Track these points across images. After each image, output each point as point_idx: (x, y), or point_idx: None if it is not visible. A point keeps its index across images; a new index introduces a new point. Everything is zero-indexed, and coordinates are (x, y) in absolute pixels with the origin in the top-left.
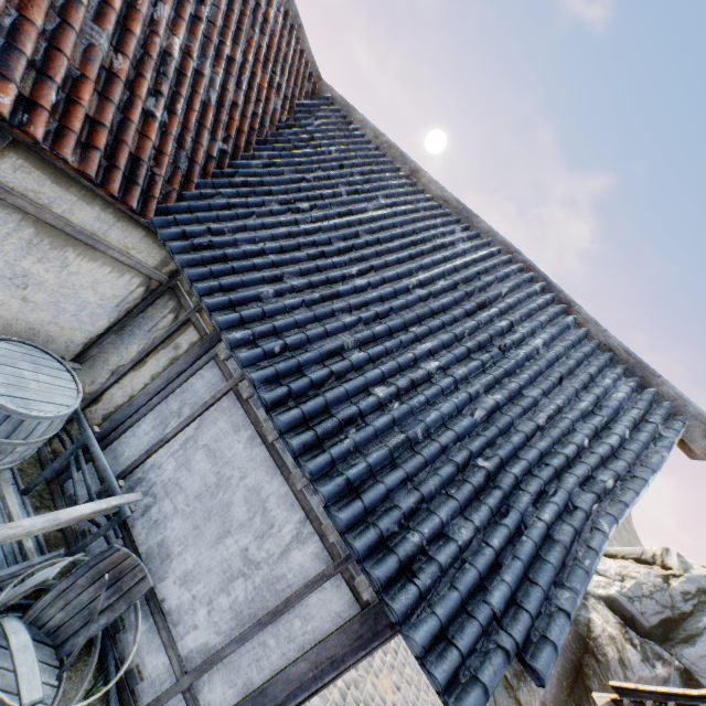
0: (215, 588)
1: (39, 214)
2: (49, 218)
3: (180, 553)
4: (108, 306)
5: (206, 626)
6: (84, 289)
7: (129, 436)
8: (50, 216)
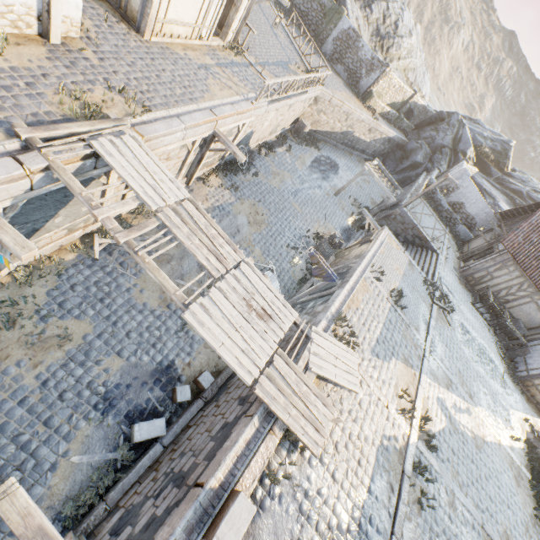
0: (539, 362)
1: (539, 306)
2: (539, 307)
3: (534, 357)
4: (537, 323)
5: (535, 365)
6: (536, 318)
7: (530, 342)
8: (539, 307)
